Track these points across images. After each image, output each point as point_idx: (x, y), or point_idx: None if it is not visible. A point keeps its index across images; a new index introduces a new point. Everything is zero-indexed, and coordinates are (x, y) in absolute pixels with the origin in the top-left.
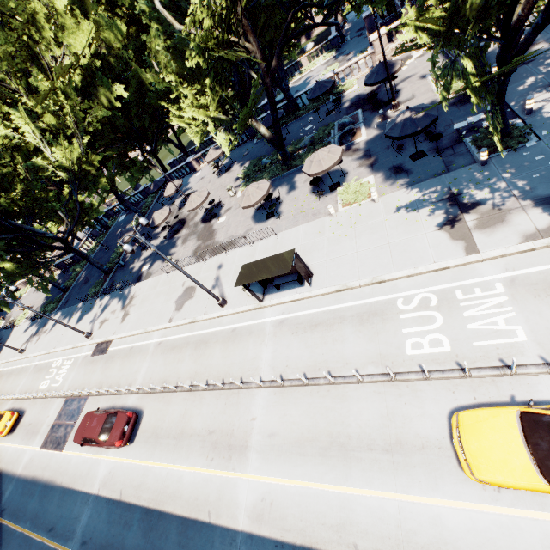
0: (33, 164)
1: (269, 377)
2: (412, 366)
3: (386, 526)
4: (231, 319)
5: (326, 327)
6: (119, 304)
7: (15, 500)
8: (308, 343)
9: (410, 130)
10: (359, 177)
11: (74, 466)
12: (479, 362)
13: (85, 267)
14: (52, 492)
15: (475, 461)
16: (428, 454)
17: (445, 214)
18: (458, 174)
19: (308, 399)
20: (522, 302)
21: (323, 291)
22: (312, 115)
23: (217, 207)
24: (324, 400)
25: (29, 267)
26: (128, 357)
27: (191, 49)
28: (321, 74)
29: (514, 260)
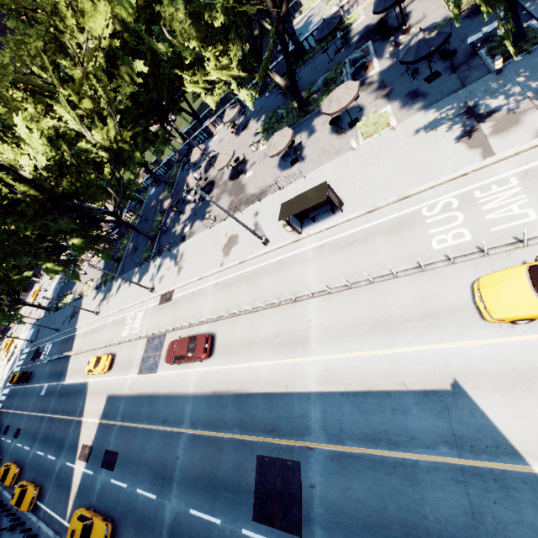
0: (79, 149)
1: (317, 289)
2: (438, 257)
3: (425, 366)
4: (275, 253)
5: (361, 243)
6: (172, 262)
7: (129, 410)
8: (346, 258)
9: (424, 52)
10: (376, 109)
11: (169, 380)
12: (496, 243)
13: (130, 239)
14: (158, 399)
15: (493, 307)
16: (455, 315)
17: (462, 127)
18: (473, 87)
19: (353, 298)
20: (533, 189)
21: (355, 215)
22: (321, 57)
23: (242, 164)
24: (366, 296)
25: (93, 240)
26: (191, 299)
27: (208, 10)
28: (323, 10)
29: (527, 156)
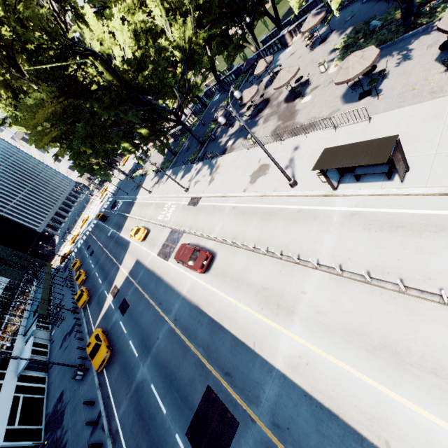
0: (158, 45)
1: (327, 263)
2: None
3: None
4: (298, 200)
5: (411, 233)
6: (208, 171)
7: (144, 279)
8: (380, 243)
9: None
10: None
11: (173, 273)
12: None
13: (188, 138)
14: (161, 283)
15: None
16: None
17: None
18: None
19: (367, 297)
20: None
21: (419, 191)
22: None
23: (303, 85)
24: (386, 304)
25: (155, 134)
26: (210, 212)
27: None
28: None
29: None
